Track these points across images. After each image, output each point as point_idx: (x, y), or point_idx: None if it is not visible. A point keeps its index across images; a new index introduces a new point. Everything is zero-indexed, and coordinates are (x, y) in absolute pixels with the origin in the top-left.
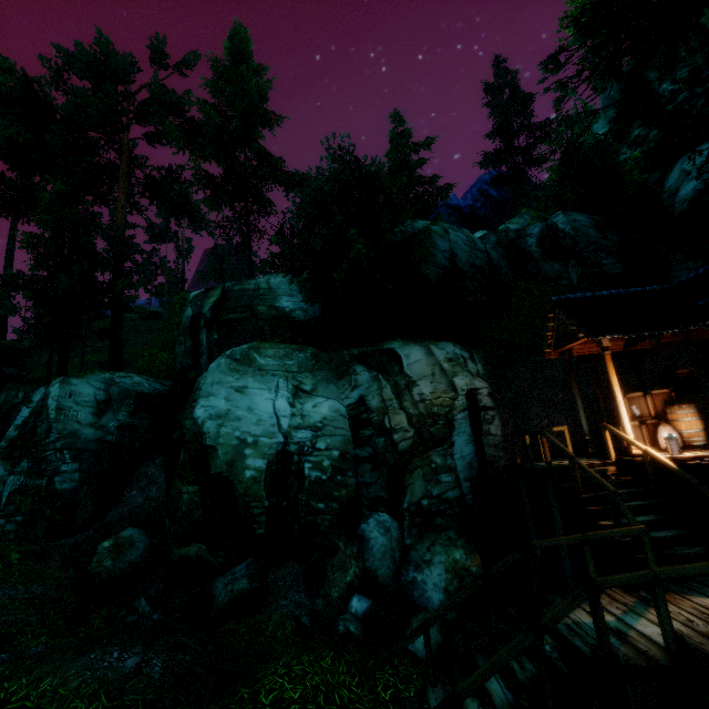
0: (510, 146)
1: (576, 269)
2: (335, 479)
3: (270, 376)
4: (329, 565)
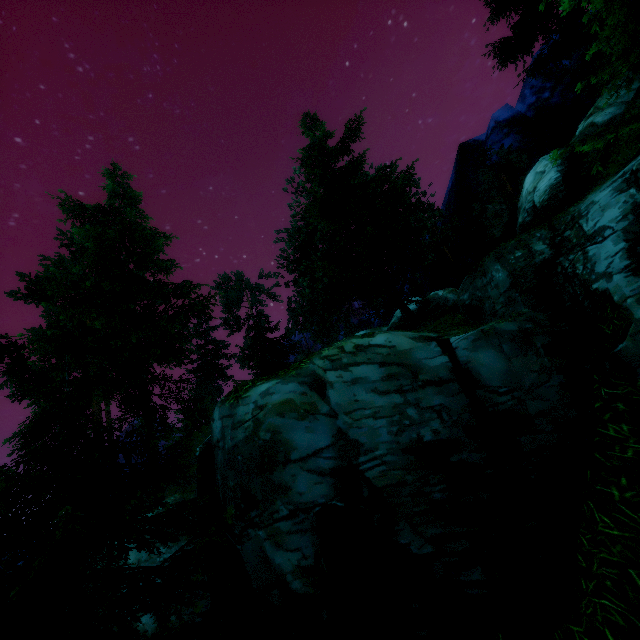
0: (535, 4)
1: None
2: None
3: None
4: None
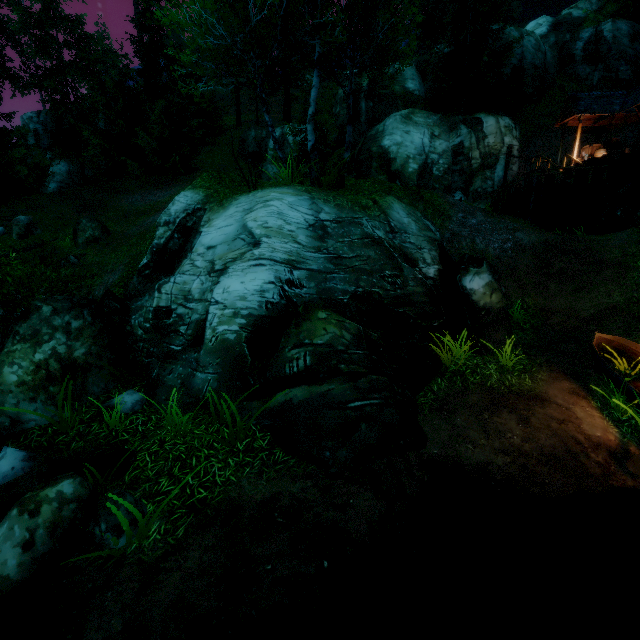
0: None
1: (600, 73)
2: (444, 177)
3: (420, 127)
4: None
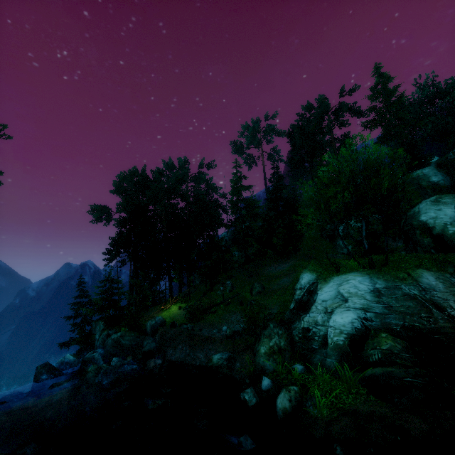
0: None
1: None
2: None
3: (449, 204)
4: None
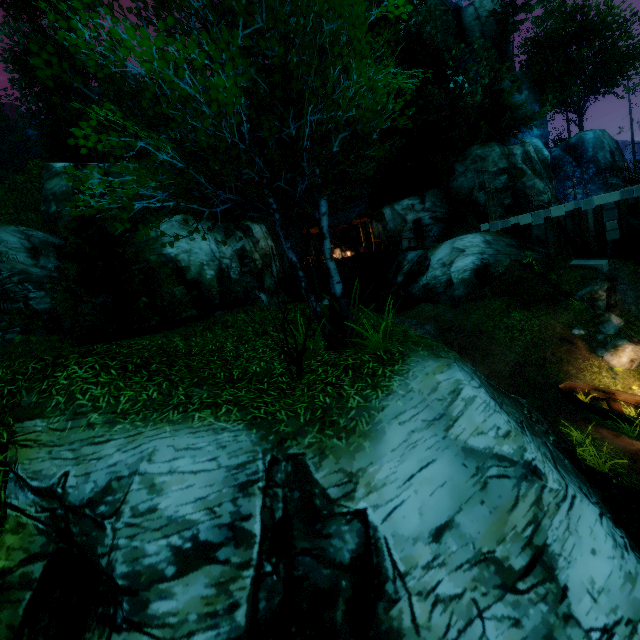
0: None
1: None
2: (241, 279)
3: (202, 233)
4: (258, 302)
